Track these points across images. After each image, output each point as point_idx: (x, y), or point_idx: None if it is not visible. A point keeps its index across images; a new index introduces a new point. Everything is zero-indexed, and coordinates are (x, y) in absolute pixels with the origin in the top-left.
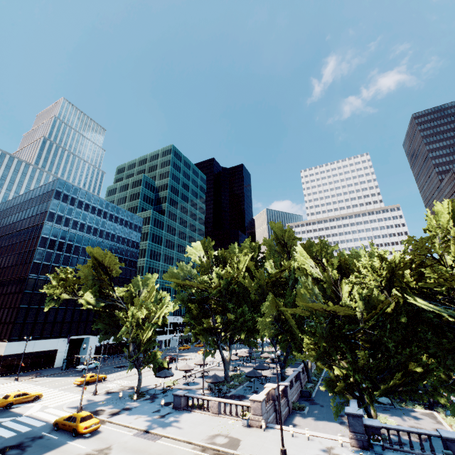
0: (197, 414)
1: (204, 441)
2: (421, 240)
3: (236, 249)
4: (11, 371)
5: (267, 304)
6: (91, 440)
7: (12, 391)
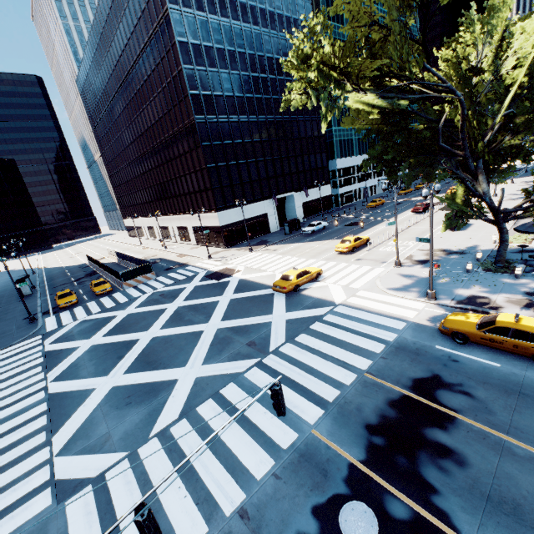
0: None
1: None
2: None
3: None
4: (235, 241)
5: None
6: None
7: (264, 265)
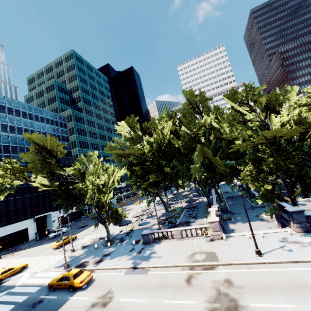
0: (165, 243)
1: (187, 262)
2: None
3: (156, 121)
4: None
5: (197, 153)
6: (89, 290)
7: None
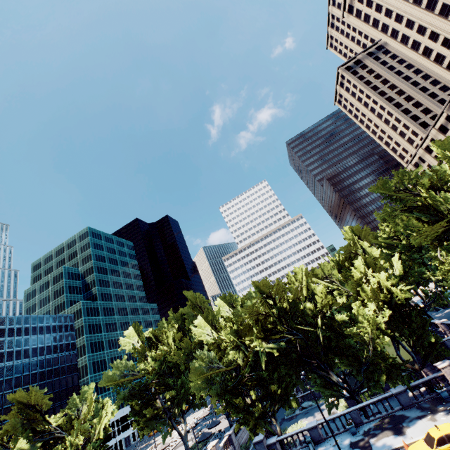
0: None
1: None
2: (249, 307)
3: (165, 324)
4: None
5: None
6: None
7: None
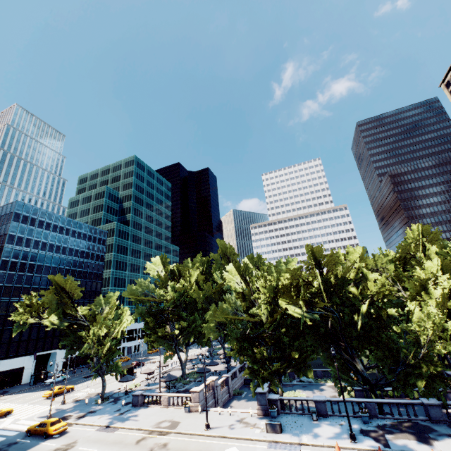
0: (151, 408)
1: (152, 427)
2: (294, 269)
3: (190, 263)
4: None
5: (211, 312)
6: (60, 439)
7: None
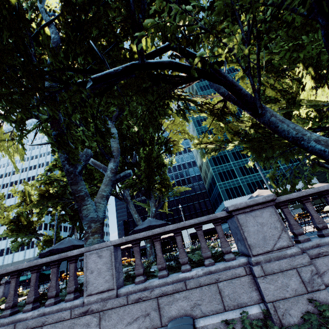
0: None
1: None
2: None
3: None
4: None
5: None
6: None
7: None
